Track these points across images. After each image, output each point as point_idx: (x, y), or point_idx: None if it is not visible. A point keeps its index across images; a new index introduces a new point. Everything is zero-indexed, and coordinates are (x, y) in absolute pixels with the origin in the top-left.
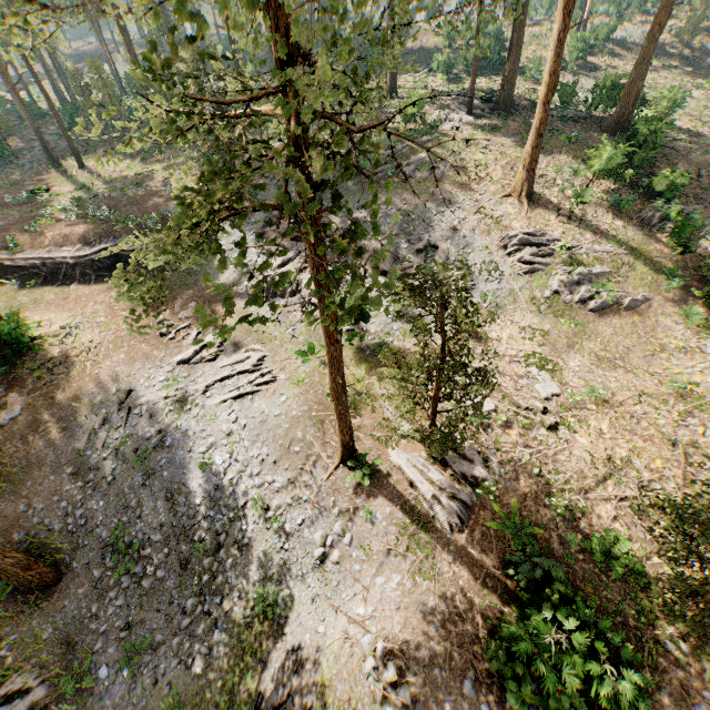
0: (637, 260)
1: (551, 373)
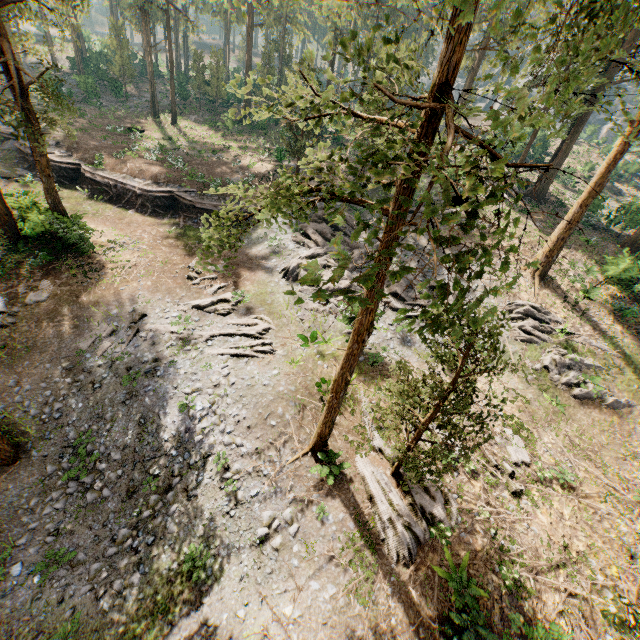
0: (627, 366)
1: (525, 440)
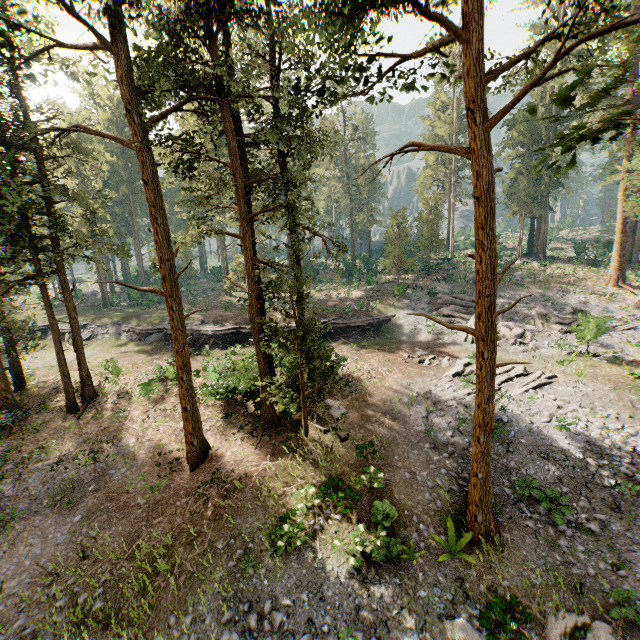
0: None
1: None
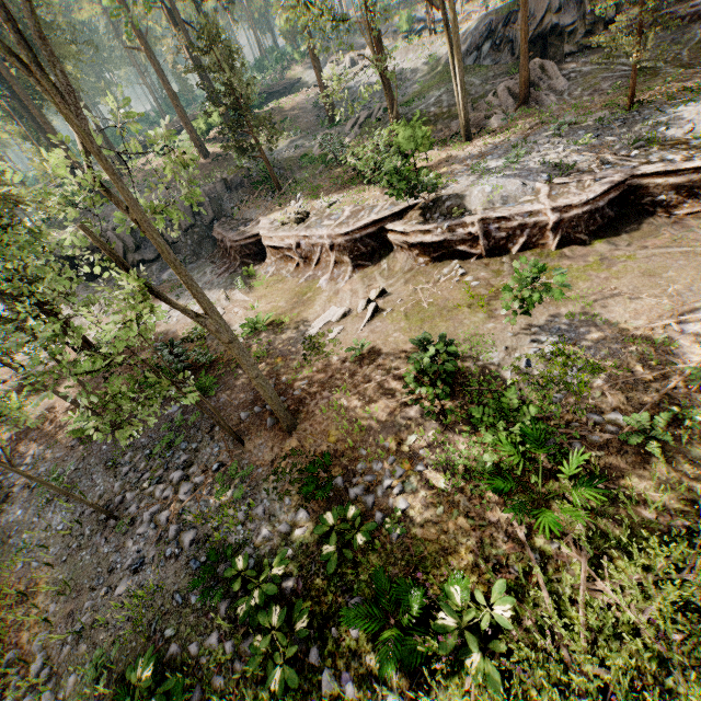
0: None
1: None
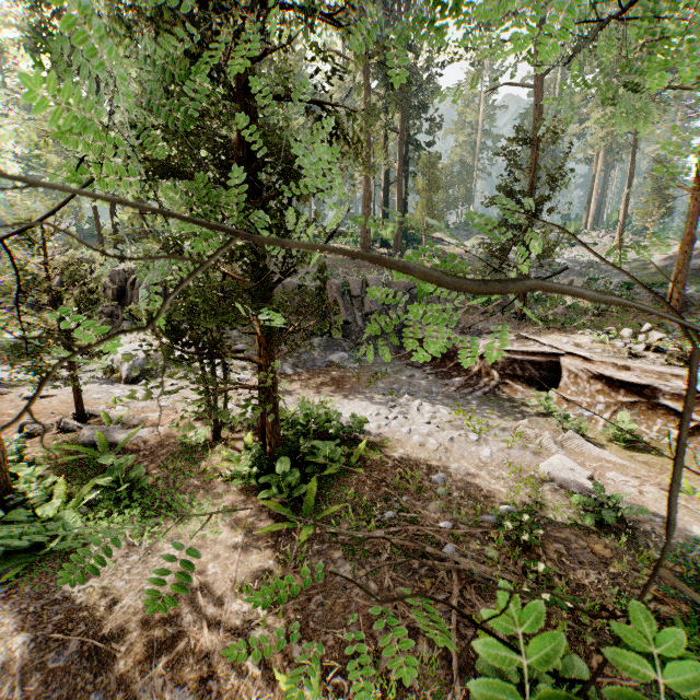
0: None
1: None
